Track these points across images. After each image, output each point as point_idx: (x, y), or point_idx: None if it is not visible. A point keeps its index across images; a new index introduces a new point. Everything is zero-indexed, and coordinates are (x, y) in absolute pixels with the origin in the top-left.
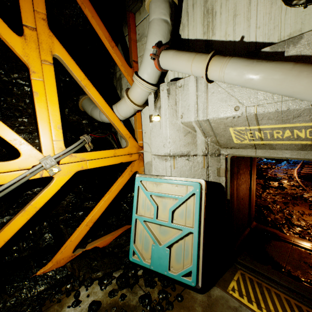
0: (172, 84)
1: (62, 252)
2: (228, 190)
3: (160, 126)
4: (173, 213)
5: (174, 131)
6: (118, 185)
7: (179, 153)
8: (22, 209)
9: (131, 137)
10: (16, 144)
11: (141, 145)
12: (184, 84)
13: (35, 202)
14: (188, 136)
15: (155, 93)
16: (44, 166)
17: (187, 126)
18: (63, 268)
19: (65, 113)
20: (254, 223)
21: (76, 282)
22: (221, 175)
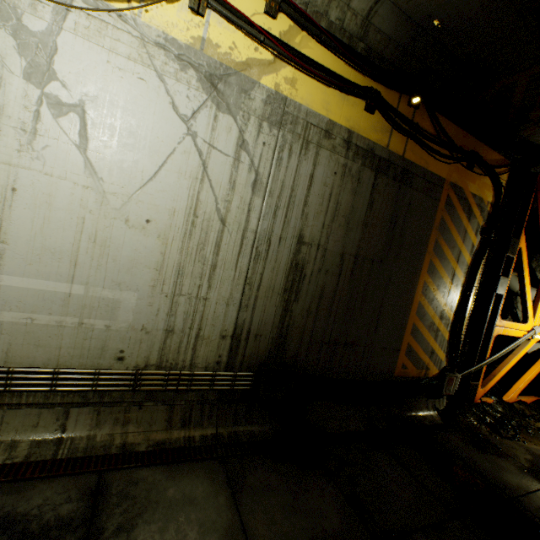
0: None
1: (513, 393)
2: None
3: None
4: None
5: None
6: None
7: None
8: (511, 354)
9: None
10: (529, 315)
11: None
12: None
13: (520, 352)
14: None
15: None
16: (536, 333)
17: None
18: (512, 404)
19: None
20: None
21: (539, 416)
22: None
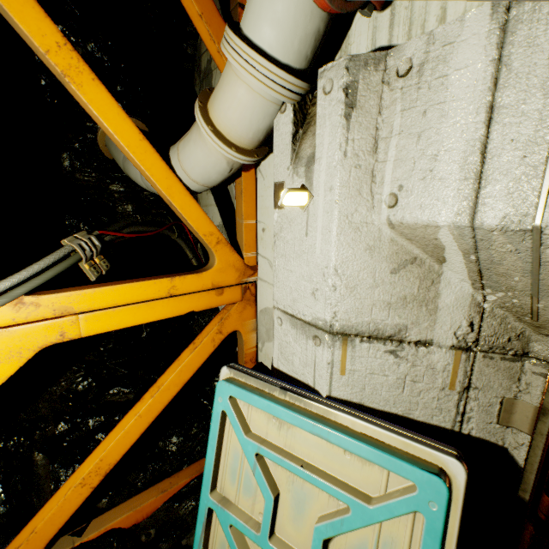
0: (368, 62)
1: None
2: (529, 474)
3: (307, 224)
4: (328, 539)
5: (357, 250)
6: (180, 370)
7: (364, 329)
8: None
9: (224, 242)
10: None
11: (252, 261)
12: (423, 60)
13: None
14: (407, 273)
15: (298, 106)
16: None
17: (412, 238)
18: None
19: (62, 163)
20: (545, 499)
21: None
22: (514, 425)
